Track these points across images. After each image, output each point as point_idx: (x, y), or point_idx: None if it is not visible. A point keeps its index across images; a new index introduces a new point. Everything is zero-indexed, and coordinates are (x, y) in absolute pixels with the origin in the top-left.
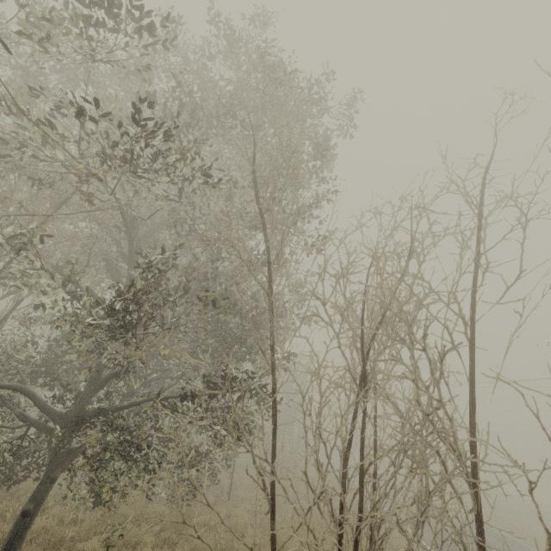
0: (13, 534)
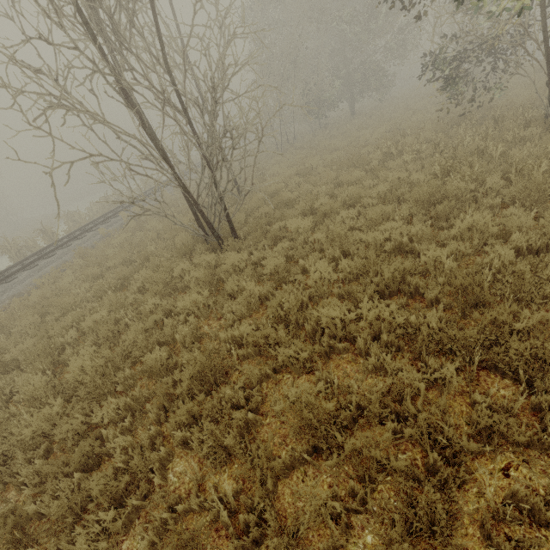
0: (353, 110)
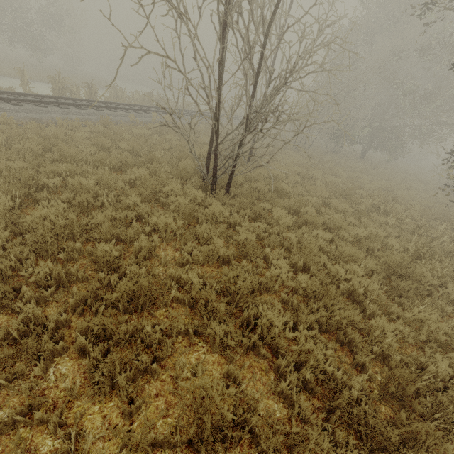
0: (364, 154)
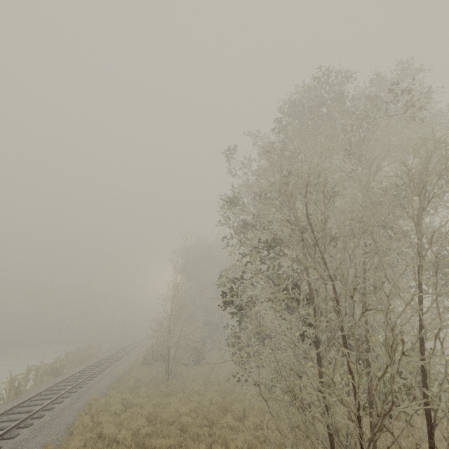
0: None
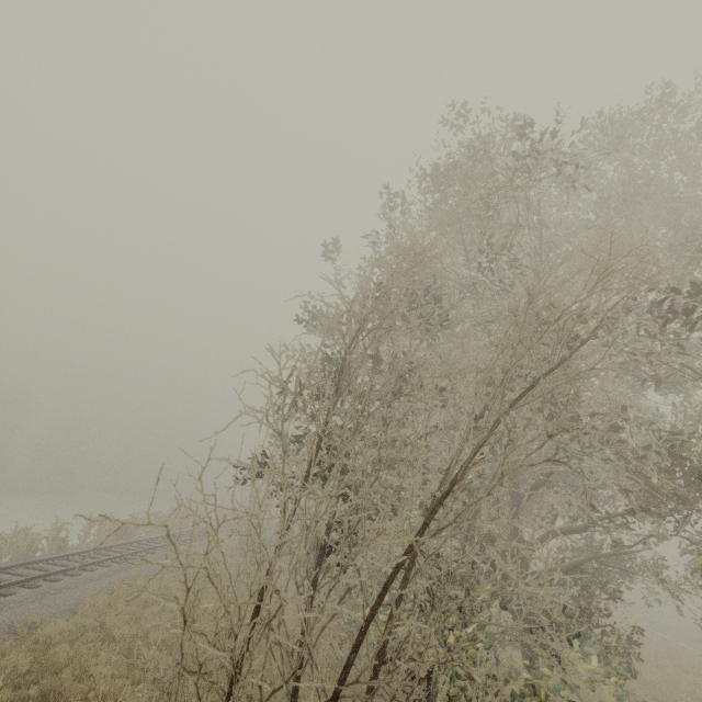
0: None
